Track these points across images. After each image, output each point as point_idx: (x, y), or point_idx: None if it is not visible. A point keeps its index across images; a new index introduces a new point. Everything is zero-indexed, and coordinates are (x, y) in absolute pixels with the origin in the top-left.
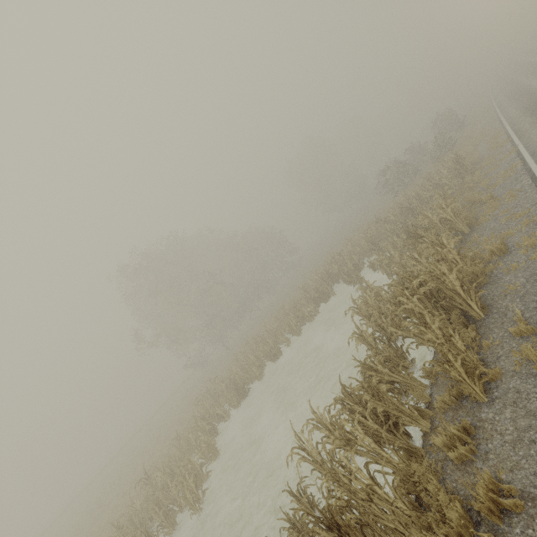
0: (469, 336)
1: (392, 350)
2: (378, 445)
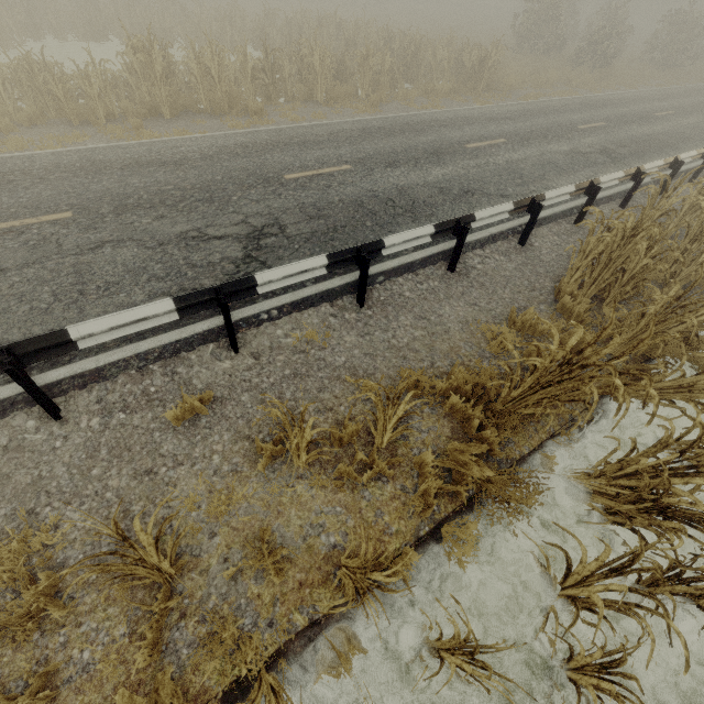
0: (139, 113)
1: (125, 87)
2: (5, 88)
